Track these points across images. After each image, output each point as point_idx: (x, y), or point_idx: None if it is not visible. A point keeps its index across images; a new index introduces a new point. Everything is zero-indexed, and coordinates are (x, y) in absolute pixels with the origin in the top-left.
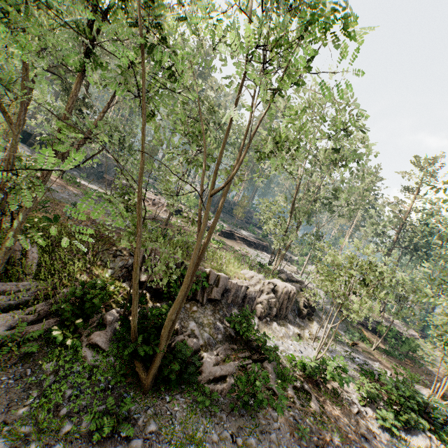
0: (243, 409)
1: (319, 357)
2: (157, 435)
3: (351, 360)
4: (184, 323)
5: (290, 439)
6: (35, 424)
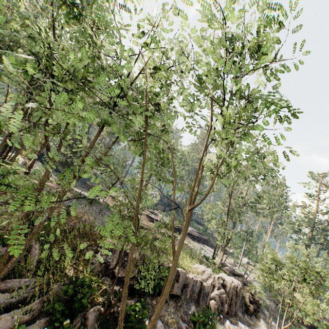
0: None
1: None
2: None
3: None
4: None
5: None
6: None
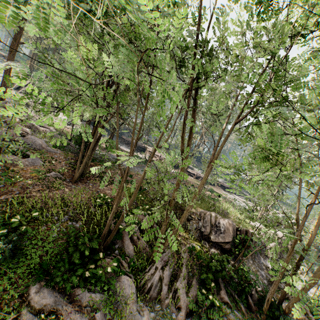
0: None
1: None
2: None
3: None
4: None
5: None
6: None
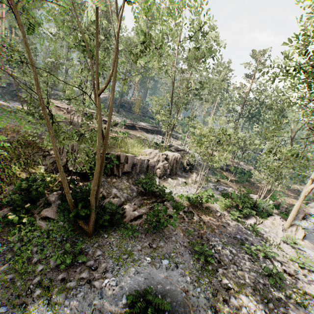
0: (155, 230)
1: (198, 192)
2: (103, 256)
3: (216, 189)
4: (108, 190)
5: (183, 237)
6: (16, 272)
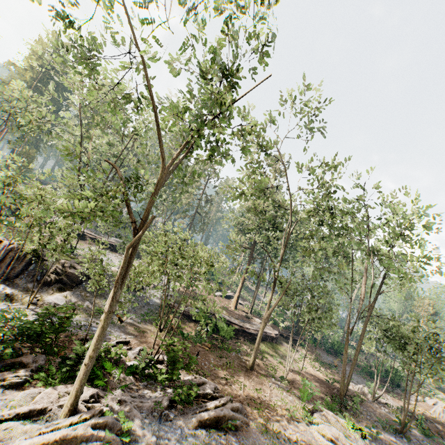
0: None
1: None
2: None
3: (79, 326)
4: None
5: None
6: None
